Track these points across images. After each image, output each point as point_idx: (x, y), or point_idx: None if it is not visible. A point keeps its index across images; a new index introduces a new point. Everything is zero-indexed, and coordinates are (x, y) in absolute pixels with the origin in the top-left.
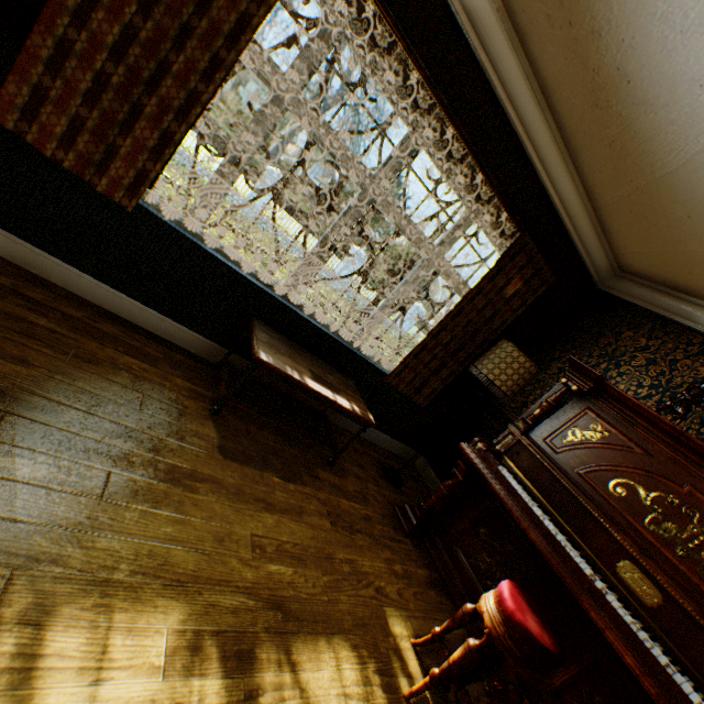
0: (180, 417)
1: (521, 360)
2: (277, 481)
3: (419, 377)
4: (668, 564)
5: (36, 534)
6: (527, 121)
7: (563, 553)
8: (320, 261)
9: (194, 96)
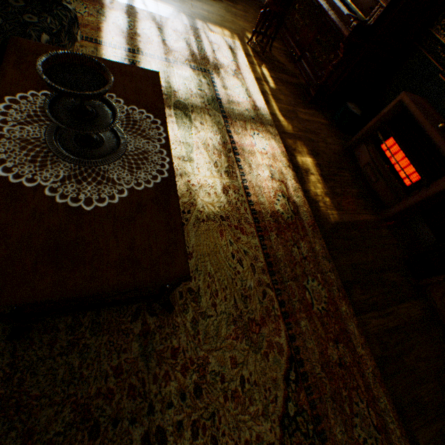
0: None
1: None
2: None
3: None
4: None
5: None
6: None
7: None
8: None
9: None
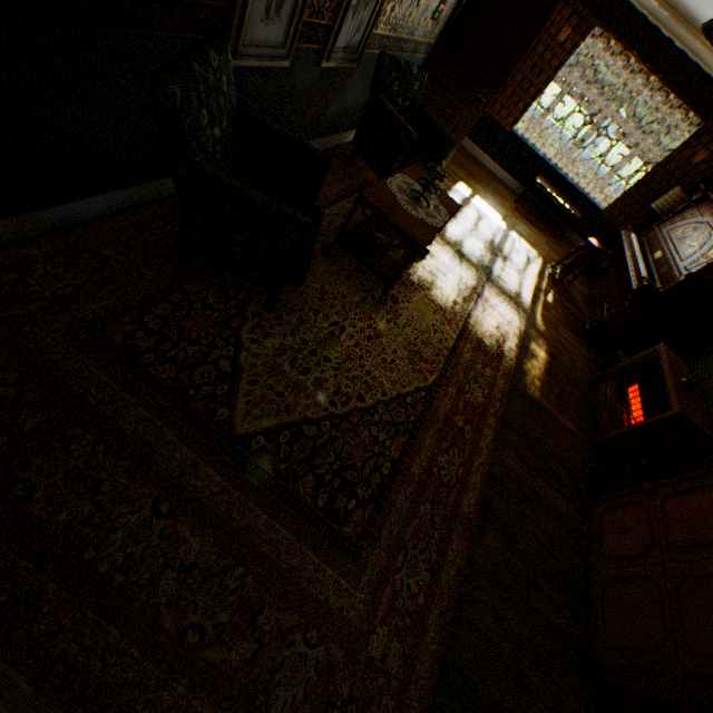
0: (505, 199)
1: (678, 194)
2: (529, 226)
3: (623, 216)
4: (671, 247)
5: (479, 194)
6: (707, 62)
7: (631, 248)
8: (576, 149)
9: (538, 91)
